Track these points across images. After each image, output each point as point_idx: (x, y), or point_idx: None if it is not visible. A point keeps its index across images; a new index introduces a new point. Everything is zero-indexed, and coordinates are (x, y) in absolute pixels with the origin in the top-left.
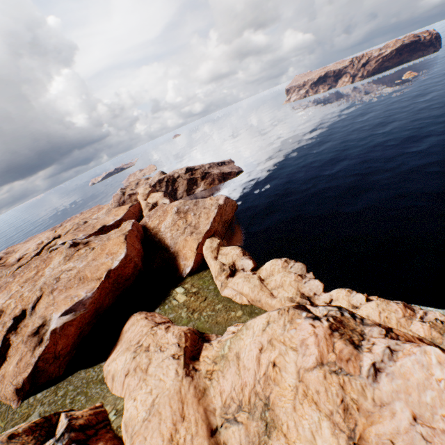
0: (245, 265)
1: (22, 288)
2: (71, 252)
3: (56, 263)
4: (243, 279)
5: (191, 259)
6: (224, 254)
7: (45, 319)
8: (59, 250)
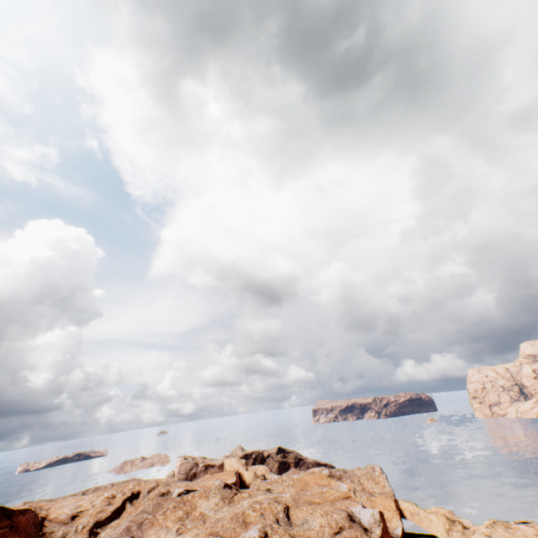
0: (465, 522)
1: (186, 525)
2: (228, 493)
3: (211, 504)
4: (484, 524)
5: (394, 518)
6: (434, 512)
7: (346, 510)
8: (193, 494)
